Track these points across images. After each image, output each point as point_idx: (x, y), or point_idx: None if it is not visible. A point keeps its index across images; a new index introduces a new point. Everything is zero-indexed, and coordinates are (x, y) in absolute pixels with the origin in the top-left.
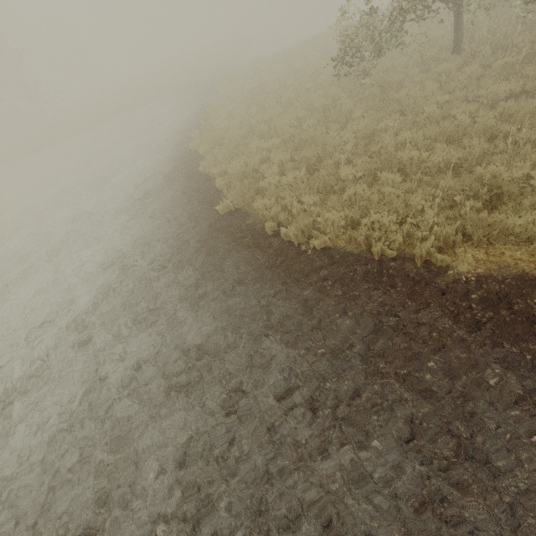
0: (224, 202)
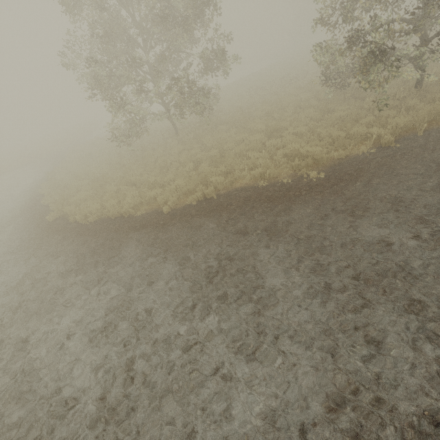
0: (51, 214)
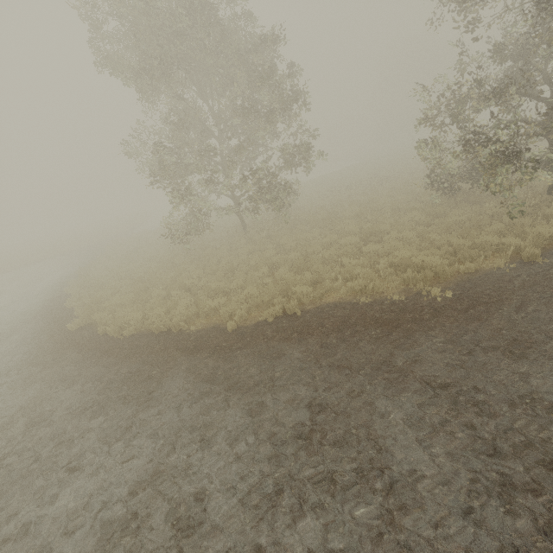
0: (75, 321)
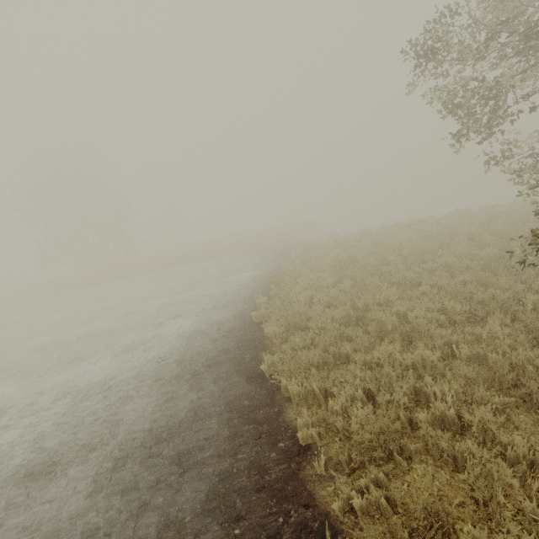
0: None
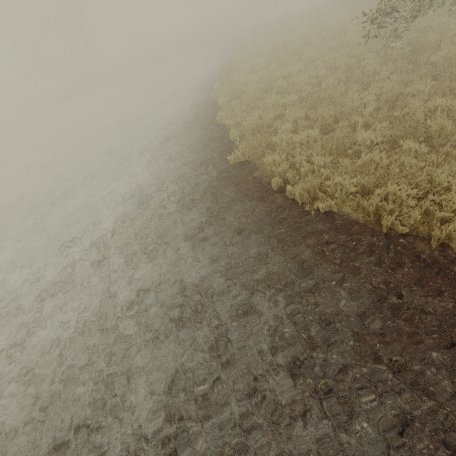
0: (235, 153)
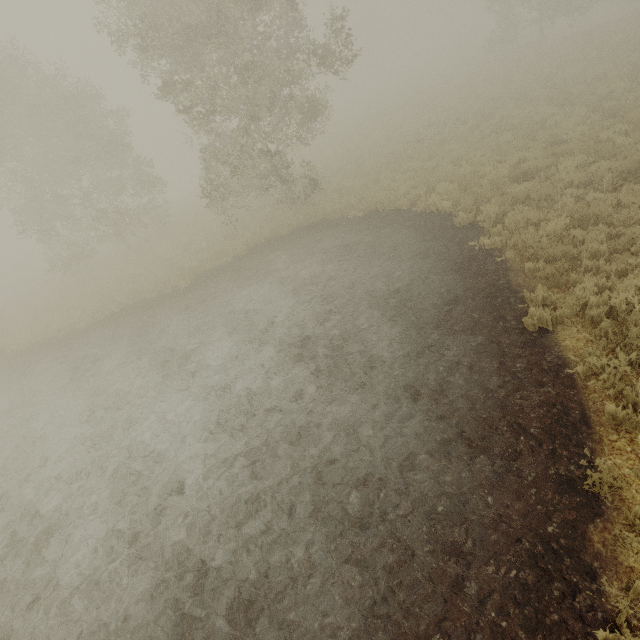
0: None
